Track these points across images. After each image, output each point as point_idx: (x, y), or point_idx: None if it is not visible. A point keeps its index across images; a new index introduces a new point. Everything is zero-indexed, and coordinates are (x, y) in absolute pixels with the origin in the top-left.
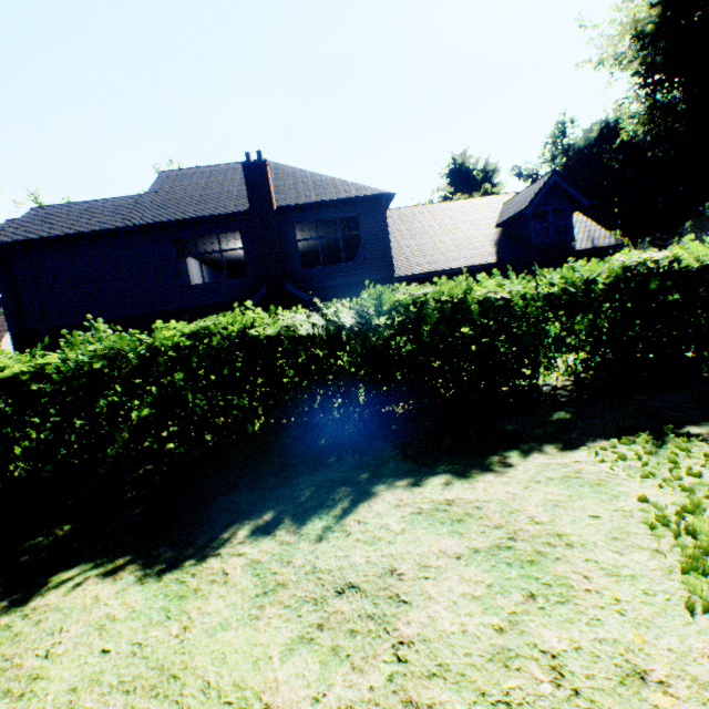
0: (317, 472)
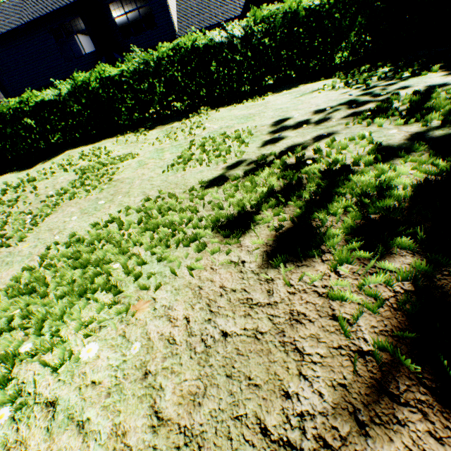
0: (66, 149)
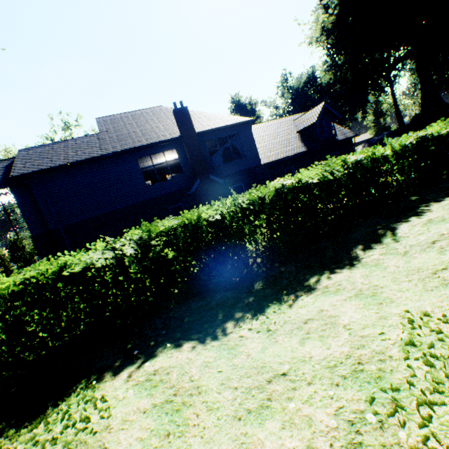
0: (354, 233)
